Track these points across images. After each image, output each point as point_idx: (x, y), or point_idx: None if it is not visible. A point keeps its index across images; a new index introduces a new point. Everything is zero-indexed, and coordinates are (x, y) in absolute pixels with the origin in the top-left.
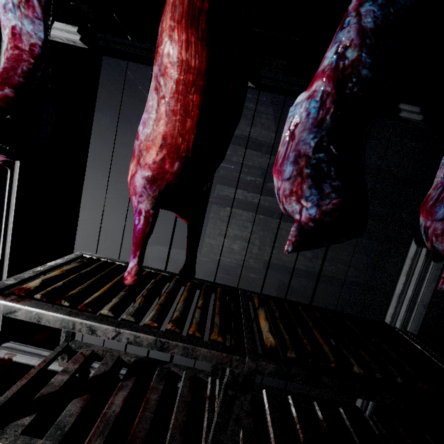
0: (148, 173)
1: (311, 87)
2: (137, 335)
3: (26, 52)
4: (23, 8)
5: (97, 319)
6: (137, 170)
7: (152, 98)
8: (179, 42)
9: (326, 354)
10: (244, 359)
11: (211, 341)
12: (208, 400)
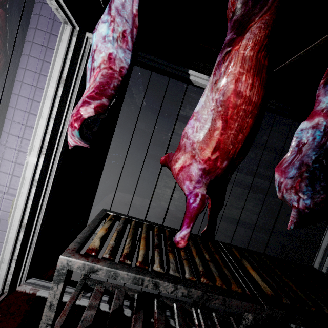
0: (204, 169)
1: (312, 119)
2: (190, 290)
3: (117, 72)
4: (119, 41)
5: (158, 276)
6: (191, 165)
7: (208, 116)
8: (244, 86)
9: (303, 299)
10: (264, 308)
11: (234, 292)
12: (198, 327)
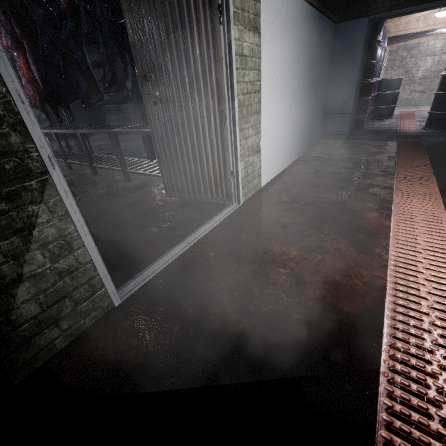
0: None
1: None
2: None
3: None
4: None
5: None
6: None
7: None
8: None
9: None
10: None
11: None
12: None
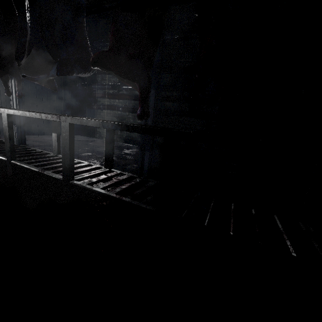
0: None
1: None
2: None
3: None
4: None
5: None
6: None
7: None
8: None
9: None
10: None
11: None
12: None
